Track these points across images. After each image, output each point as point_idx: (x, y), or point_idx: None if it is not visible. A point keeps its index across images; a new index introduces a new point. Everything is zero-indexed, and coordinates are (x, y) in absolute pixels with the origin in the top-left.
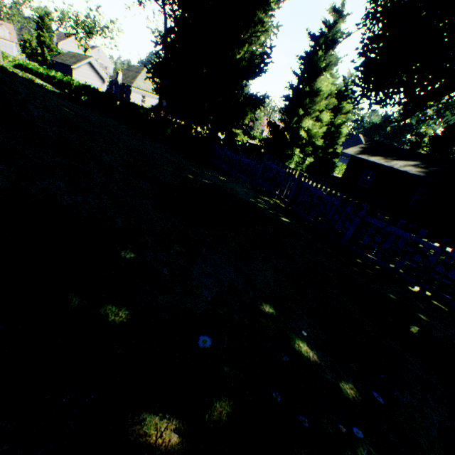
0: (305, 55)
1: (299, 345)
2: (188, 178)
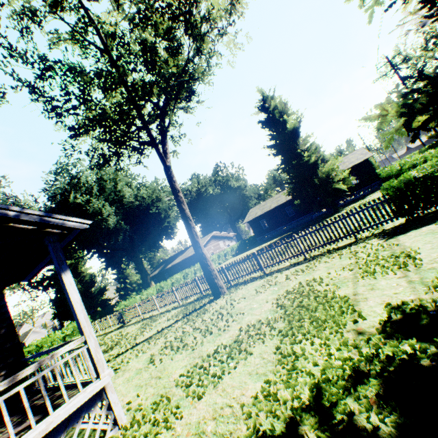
0: None
1: None
2: None
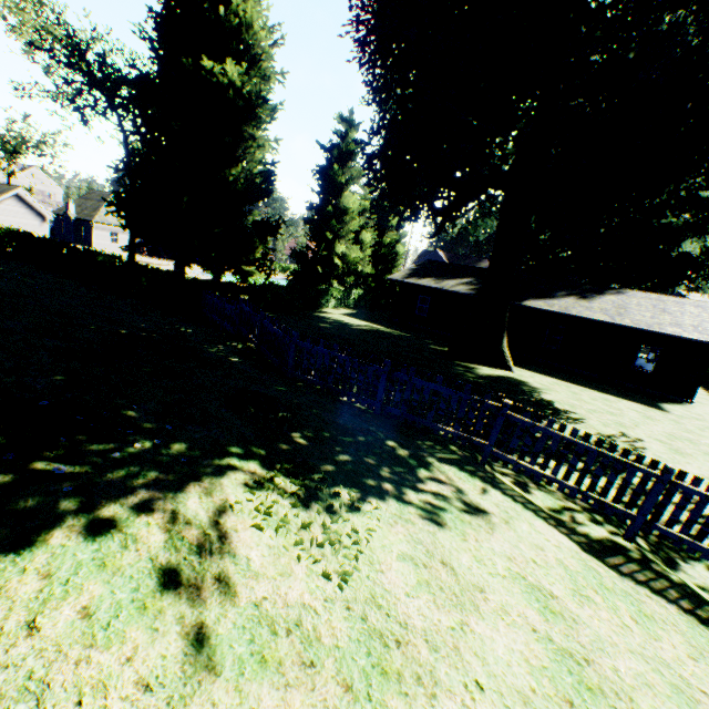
0: (319, 170)
1: (129, 412)
2: (119, 333)
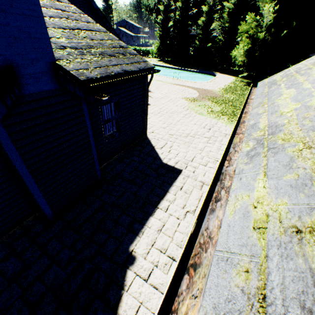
0: None
1: None
2: None
